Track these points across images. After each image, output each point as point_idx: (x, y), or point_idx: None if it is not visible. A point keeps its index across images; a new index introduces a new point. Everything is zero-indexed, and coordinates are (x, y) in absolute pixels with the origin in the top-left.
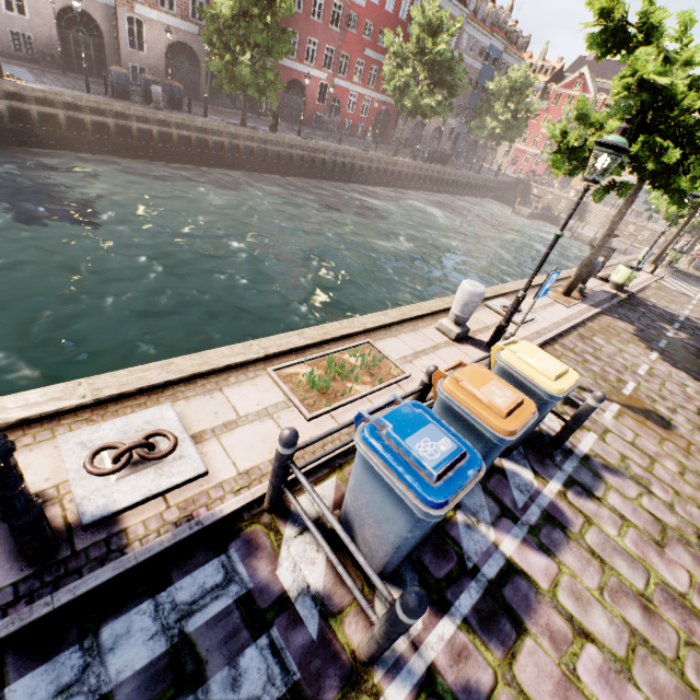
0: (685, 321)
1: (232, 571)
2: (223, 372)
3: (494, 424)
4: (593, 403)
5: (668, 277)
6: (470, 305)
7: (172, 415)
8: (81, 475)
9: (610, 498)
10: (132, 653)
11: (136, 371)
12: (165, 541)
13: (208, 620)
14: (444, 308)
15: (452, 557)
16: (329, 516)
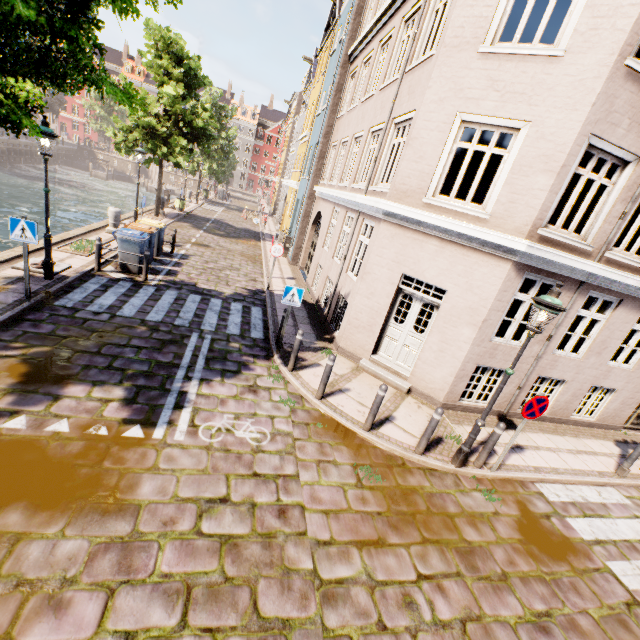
0: (214, 220)
1: (102, 278)
2: (37, 252)
3: (148, 231)
4: (175, 233)
5: (206, 204)
6: (118, 218)
7: (40, 259)
8: (36, 269)
9: (193, 259)
10: (94, 286)
11: (5, 253)
12: (79, 274)
13: (105, 282)
14: (104, 226)
15: (155, 270)
16: (121, 251)
